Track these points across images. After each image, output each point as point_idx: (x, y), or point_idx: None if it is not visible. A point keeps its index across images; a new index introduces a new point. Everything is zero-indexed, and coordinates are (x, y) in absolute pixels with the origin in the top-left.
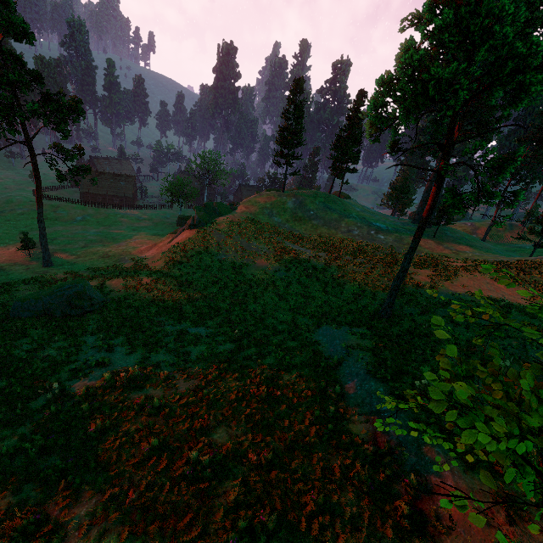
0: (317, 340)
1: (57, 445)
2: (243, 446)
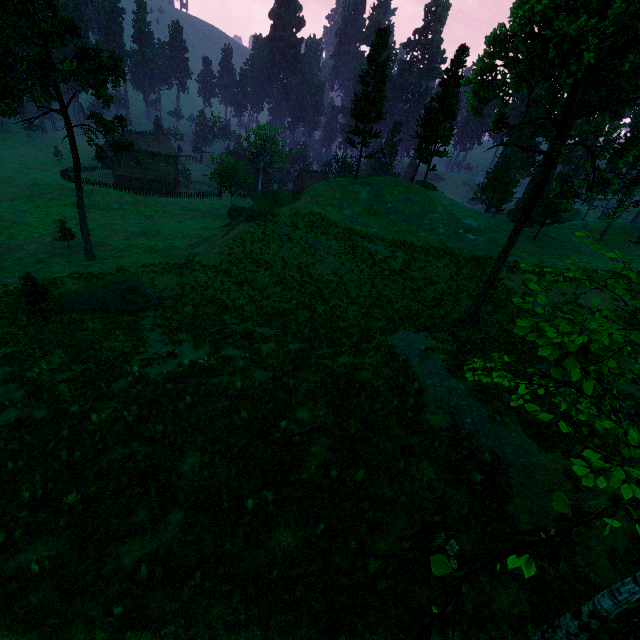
0: (394, 344)
1: (151, 416)
2: (327, 424)
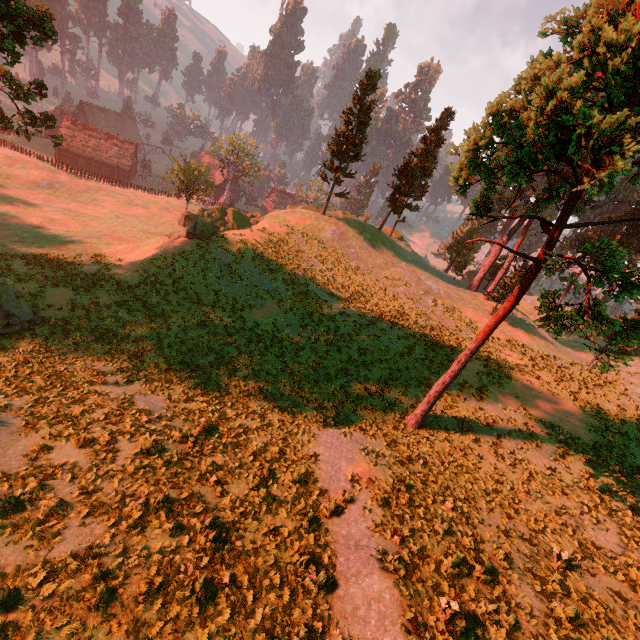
0: (316, 453)
1: None
2: None
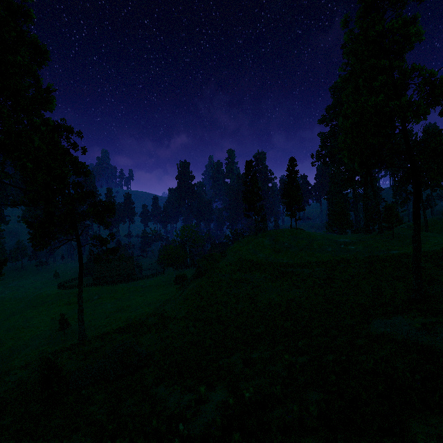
0: (382, 332)
1: None
2: None
